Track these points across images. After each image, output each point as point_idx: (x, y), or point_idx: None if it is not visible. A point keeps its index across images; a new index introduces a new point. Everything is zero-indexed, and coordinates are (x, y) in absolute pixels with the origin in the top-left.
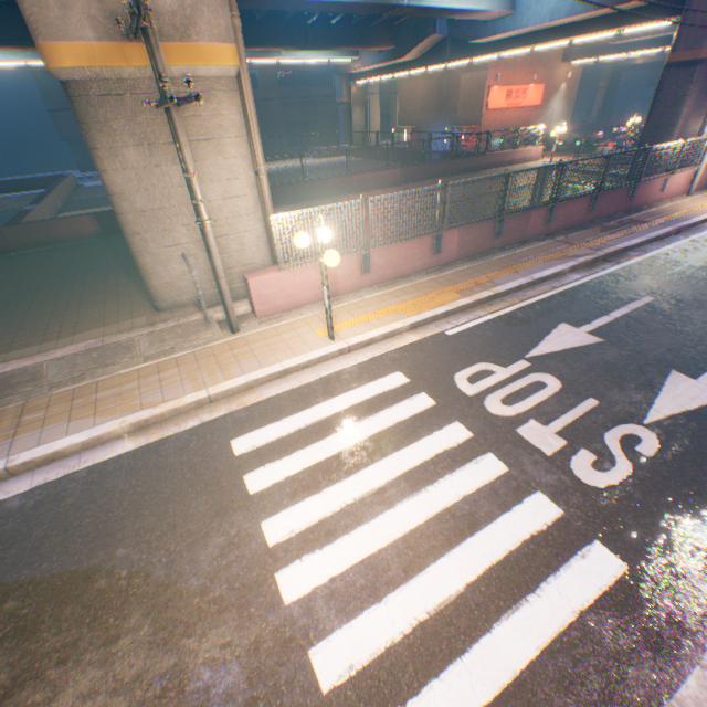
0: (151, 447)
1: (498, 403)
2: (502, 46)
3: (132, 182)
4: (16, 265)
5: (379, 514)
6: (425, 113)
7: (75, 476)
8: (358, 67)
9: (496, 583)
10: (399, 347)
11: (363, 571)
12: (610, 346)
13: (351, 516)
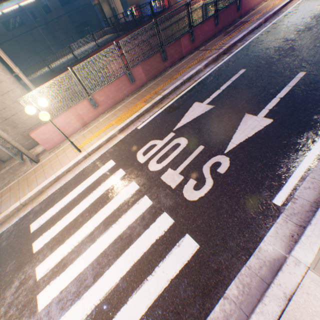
0: None
1: (155, 163)
2: None
3: None
4: None
5: (88, 248)
6: None
7: None
8: None
9: (134, 274)
10: (114, 144)
11: (76, 283)
12: (217, 109)
13: (76, 253)
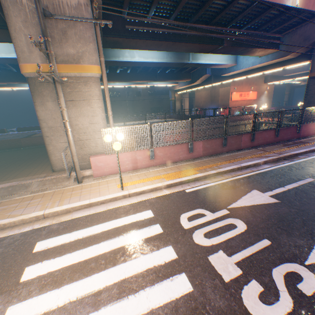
0: None
1: (202, 236)
2: (233, 76)
3: (48, 115)
4: (19, 152)
5: (85, 314)
6: (205, 102)
7: None
8: (177, 87)
9: None
10: (157, 196)
11: None
12: (283, 205)
13: (66, 313)
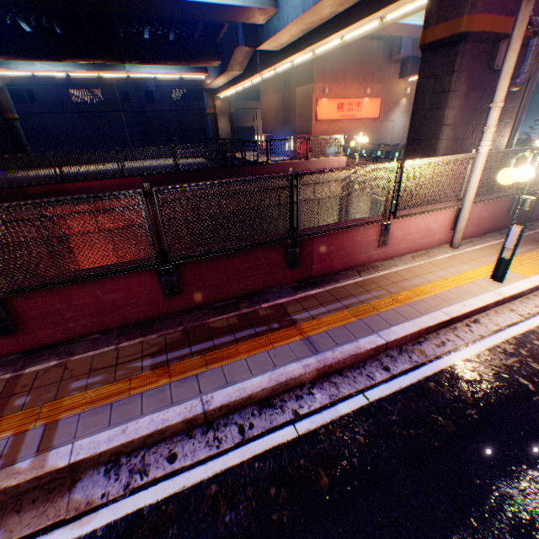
0: None
1: None
2: (289, 52)
3: None
4: None
5: None
6: (277, 122)
7: None
8: (208, 82)
9: None
10: None
11: None
12: None
13: None
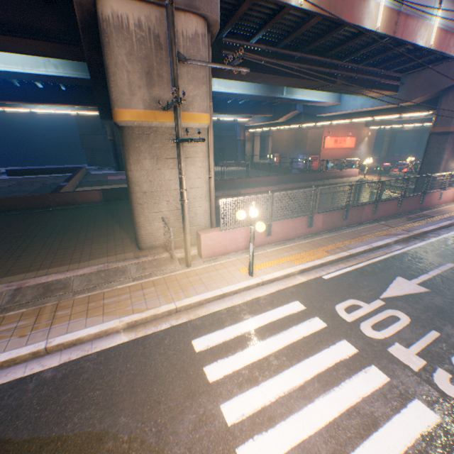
0: (139, 341)
1: (370, 328)
2: (333, 118)
3: (143, 176)
4: (52, 215)
5: (304, 406)
6: (287, 147)
7: (89, 357)
8: (251, 123)
9: None
10: (294, 284)
11: (301, 453)
12: (435, 294)
13: (284, 406)
